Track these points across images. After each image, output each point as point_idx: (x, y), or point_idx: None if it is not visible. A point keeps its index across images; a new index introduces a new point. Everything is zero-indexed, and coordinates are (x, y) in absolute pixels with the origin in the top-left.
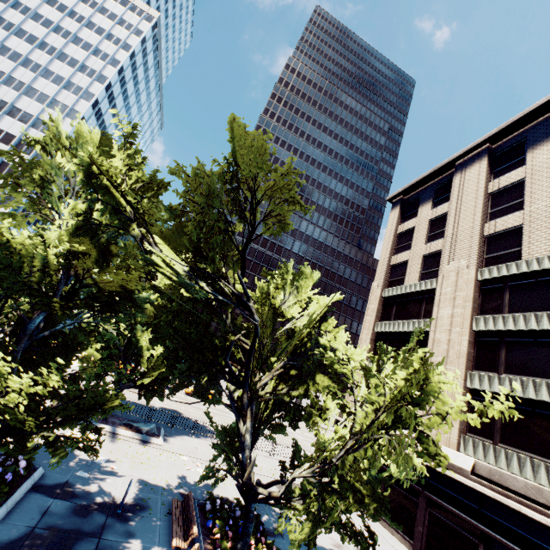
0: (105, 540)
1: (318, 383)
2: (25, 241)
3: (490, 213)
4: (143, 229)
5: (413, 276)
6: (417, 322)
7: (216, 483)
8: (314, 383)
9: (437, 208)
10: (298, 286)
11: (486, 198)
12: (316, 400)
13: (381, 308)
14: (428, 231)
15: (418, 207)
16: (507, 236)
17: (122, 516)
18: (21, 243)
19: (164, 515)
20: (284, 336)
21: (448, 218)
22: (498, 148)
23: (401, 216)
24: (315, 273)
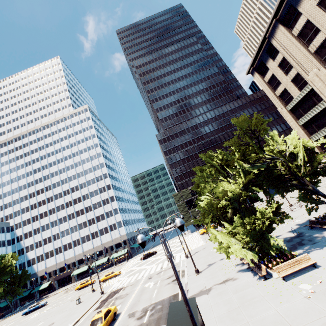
0: (306, 239)
1: (319, 158)
2: (231, 187)
3: (305, 43)
4: (245, 164)
5: (295, 92)
6: (318, 106)
7: (316, 210)
8: (317, 159)
9: (276, 59)
10: (275, 140)
11: (297, 39)
12: (325, 162)
13: (293, 114)
14: (282, 70)
15: (265, 65)
16: (324, 45)
17: (300, 236)
18: (231, 188)
19: (309, 230)
20: (288, 157)
21: (287, 60)
22: (281, 16)
23: (261, 75)
24: (274, 131)
